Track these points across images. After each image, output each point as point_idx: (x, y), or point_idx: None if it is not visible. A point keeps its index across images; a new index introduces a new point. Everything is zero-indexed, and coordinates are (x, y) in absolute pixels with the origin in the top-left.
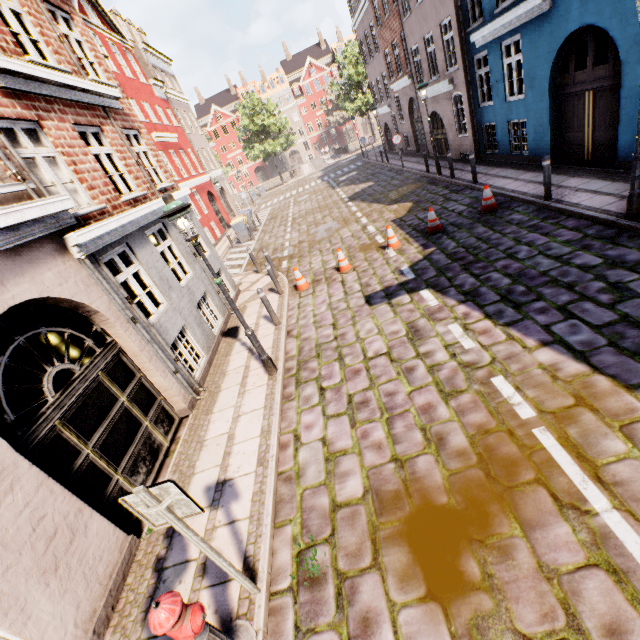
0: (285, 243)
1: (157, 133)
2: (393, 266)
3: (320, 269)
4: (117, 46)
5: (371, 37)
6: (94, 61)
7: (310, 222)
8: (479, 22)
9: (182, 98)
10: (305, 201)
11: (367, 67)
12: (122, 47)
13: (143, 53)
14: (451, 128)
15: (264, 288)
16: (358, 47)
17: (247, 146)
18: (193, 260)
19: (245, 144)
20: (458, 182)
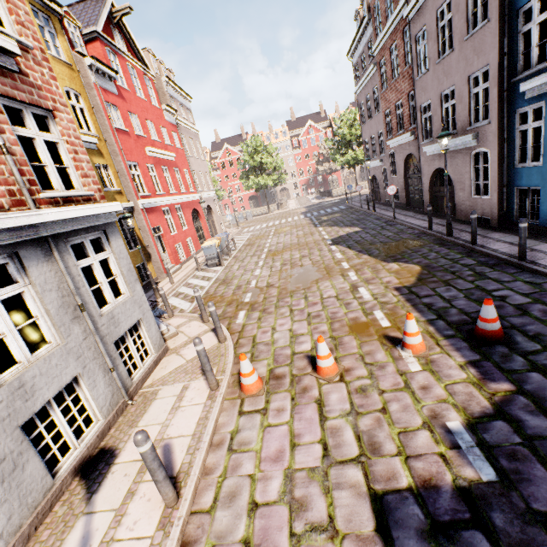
0: (251, 281)
1: (152, 148)
2: (424, 404)
3: (285, 349)
4: (137, 71)
5: (373, 99)
6: (0, 3)
7: (285, 260)
8: (538, 67)
9: (192, 128)
10: (285, 233)
11: (363, 126)
12: (142, 73)
13: (164, 84)
14: (463, 187)
15: (197, 359)
16: (354, 113)
17: (244, 177)
18: (73, 317)
19: (242, 175)
20: (487, 252)
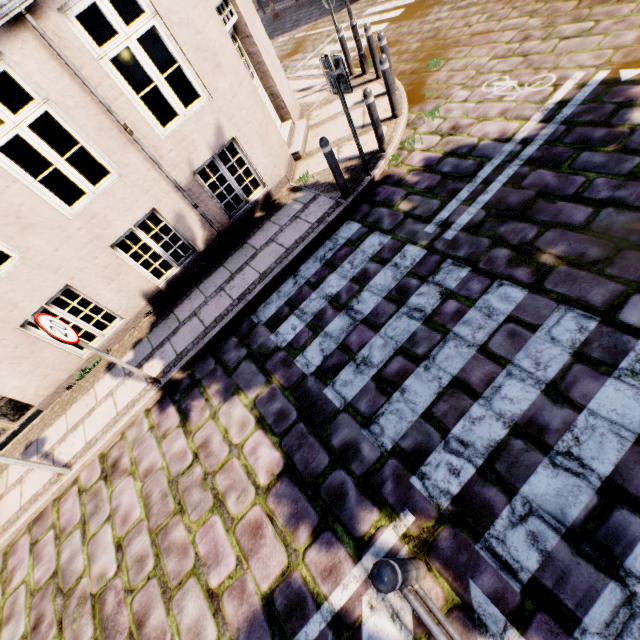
0: None
1: None
2: None
3: None
4: None
5: None
6: None
7: None
8: None
9: None
10: None
11: None
12: None
13: None
14: None
15: None
16: None
17: None
18: None
19: None
20: None
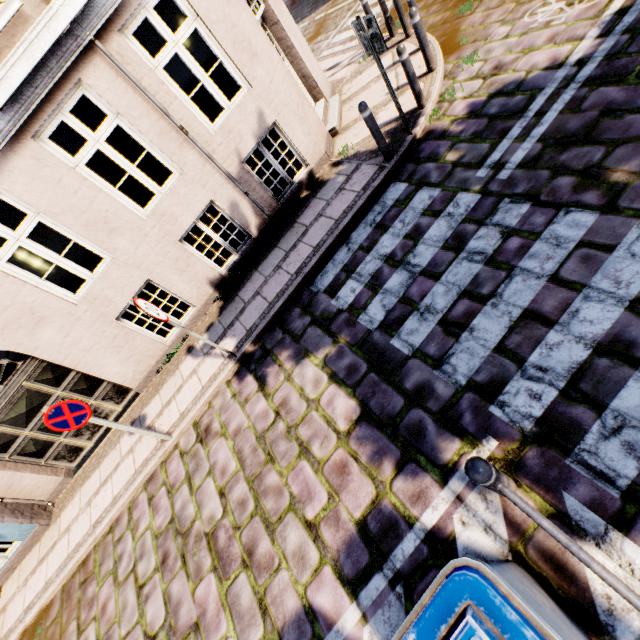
0: None
1: None
2: None
3: None
4: None
5: None
6: None
7: None
8: None
9: None
10: None
11: None
12: None
13: None
14: None
15: None
16: None
17: None
18: None
19: None
20: None
